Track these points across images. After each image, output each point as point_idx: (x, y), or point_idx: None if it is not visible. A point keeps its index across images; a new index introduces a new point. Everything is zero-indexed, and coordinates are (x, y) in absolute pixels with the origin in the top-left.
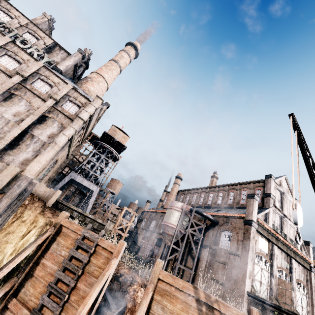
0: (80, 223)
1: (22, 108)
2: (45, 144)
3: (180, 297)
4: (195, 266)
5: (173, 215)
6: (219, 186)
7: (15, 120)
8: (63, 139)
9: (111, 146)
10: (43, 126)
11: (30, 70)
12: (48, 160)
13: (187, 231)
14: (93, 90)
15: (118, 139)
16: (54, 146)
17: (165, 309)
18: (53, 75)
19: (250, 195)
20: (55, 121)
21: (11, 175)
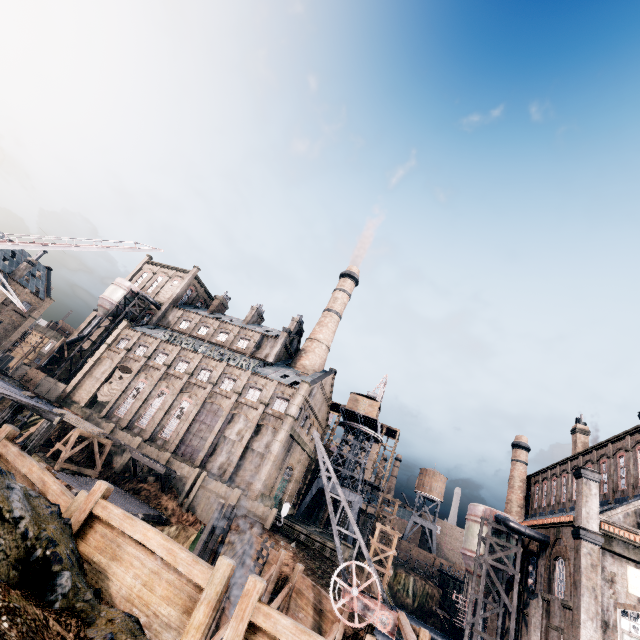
0: (306, 548)
1: (242, 424)
2: (264, 457)
3: (306, 594)
4: (512, 636)
5: (472, 533)
6: (582, 452)
7: (239, 439)
8: (276, 446)
9: (362, 423)
10: (260, 436)
11: (242, 383)
12: (268, 474)
13: (482, 561)
14: (309, 363)
15: (363, 411)
16: (270, 457)
17: (297, 604)
18: (261, 377)
19: (576, 472)
20: (269, 427)
21: (236, 499)
